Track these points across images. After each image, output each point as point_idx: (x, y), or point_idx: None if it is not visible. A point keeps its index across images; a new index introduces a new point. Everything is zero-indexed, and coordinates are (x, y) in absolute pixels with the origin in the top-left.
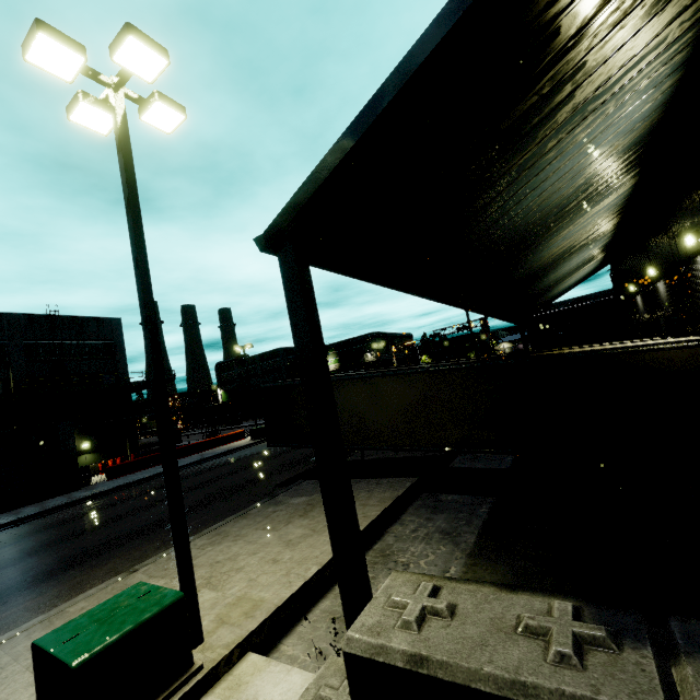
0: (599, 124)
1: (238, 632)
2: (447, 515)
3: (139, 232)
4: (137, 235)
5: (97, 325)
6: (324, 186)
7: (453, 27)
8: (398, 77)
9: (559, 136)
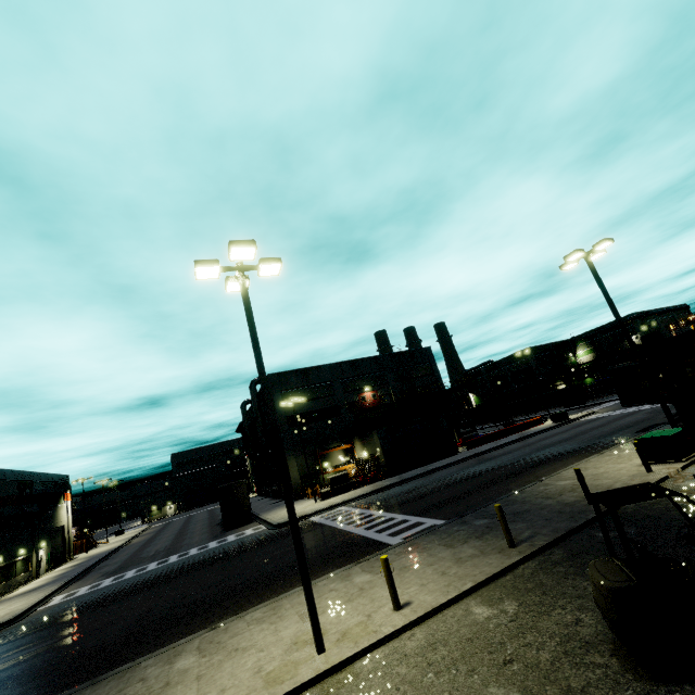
0: None
1: None
2: None
3: (613, 306)
4: (614, 307)
5: (419, 353)
6: None
7: None
8: None
9: None
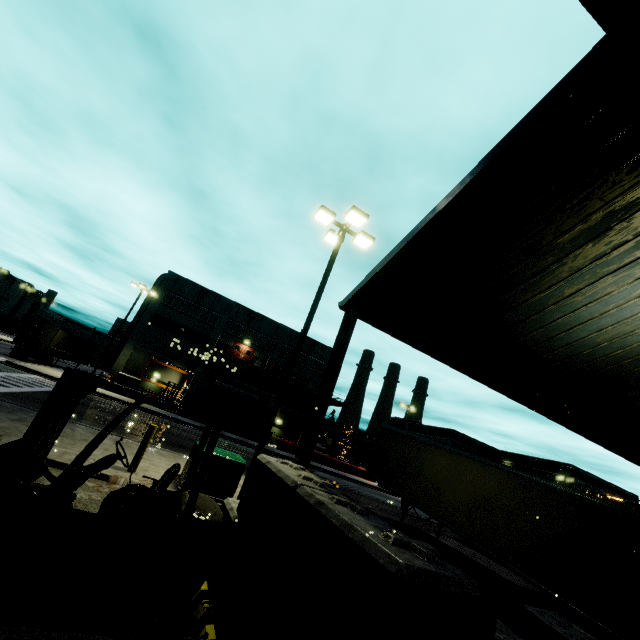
0: (636, 284)
1: None
2: None
3: (321, 292)
4: (319, 293)
5: (322, 349)
6: (367, 285)
7: (420, 231)
8: (398, 247)
9: (575, 286)
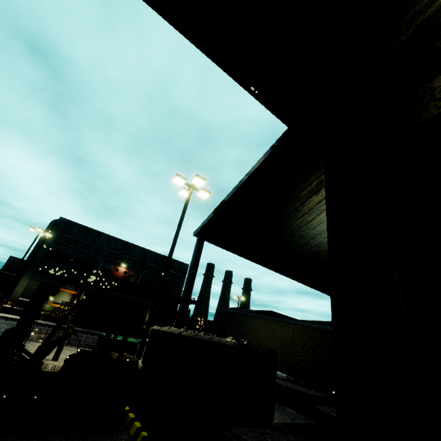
0: None
1: None
2: (277, 412)
3: (180, 226)
4: (179, 227)
5: (179, 265)
6: (209, 221)
7: (235, 192)
8: (224, 200)
9: (312, 216)
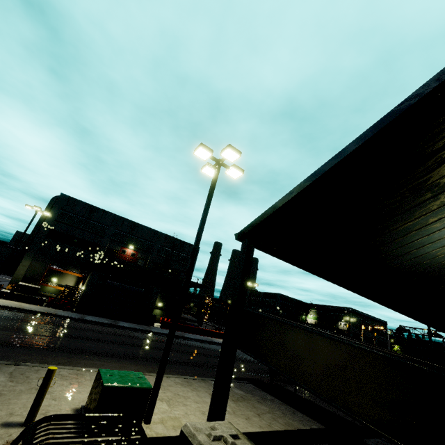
0: None
1: (165, 431)
2: None
3: (205, 217)
4: (204, 218)
5: (189, 247)
6: (265, 220)
7: (325, 172)
8: (301, 186)
9: (438, 216)
